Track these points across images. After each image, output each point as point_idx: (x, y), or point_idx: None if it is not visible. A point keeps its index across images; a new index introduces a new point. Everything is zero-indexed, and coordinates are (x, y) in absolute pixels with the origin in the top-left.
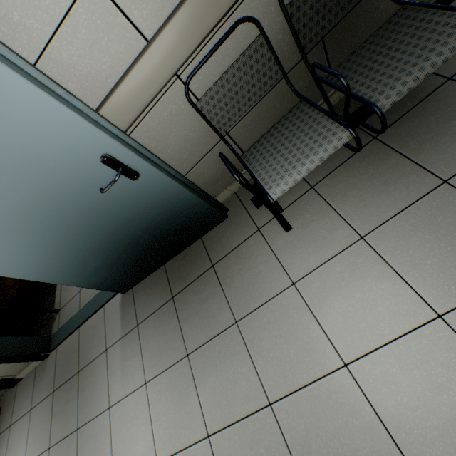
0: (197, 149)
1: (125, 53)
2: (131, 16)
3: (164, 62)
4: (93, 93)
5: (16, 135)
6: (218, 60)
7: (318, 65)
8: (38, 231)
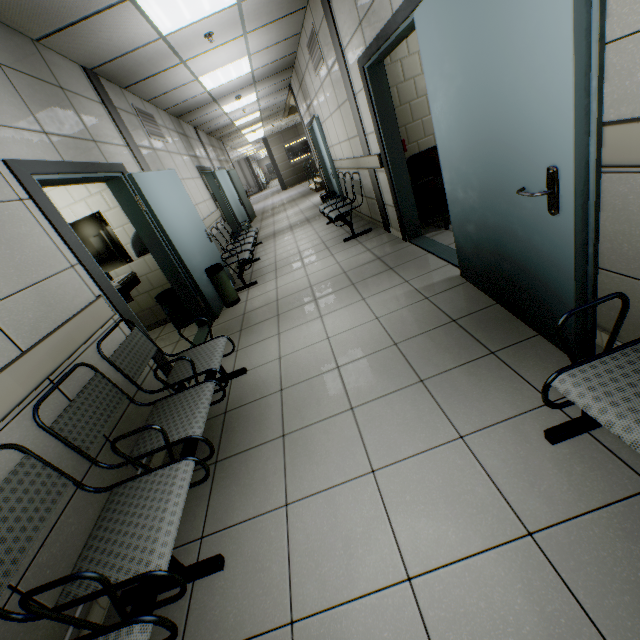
0: None
1: None
2: None
3: None
4: None
5: (529, 92)
6: None
7: None
8: (475, 166)
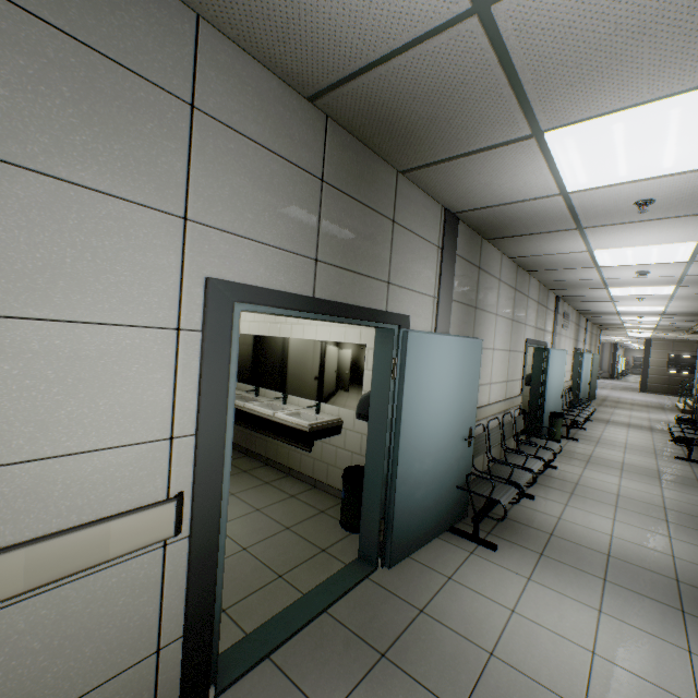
0: None
1: None
2: None
3: None
4: None
5: None
6: None
7: None
8: None
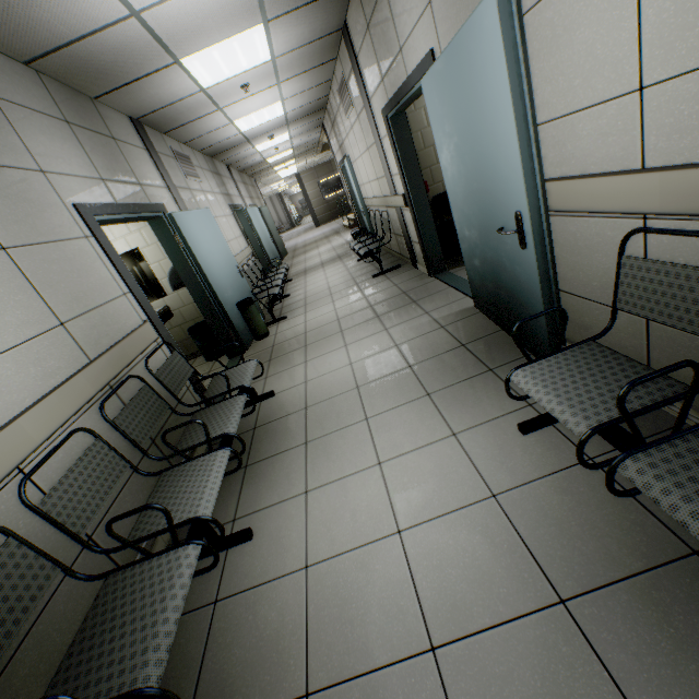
0: (609, 292)
1: (619, 159)
2: (647, 138)
3: (631, 196)
4: (575, 165)
5: (498, 154)
6: (698, 247)
7: (674, 363)
8: (473, 209)
